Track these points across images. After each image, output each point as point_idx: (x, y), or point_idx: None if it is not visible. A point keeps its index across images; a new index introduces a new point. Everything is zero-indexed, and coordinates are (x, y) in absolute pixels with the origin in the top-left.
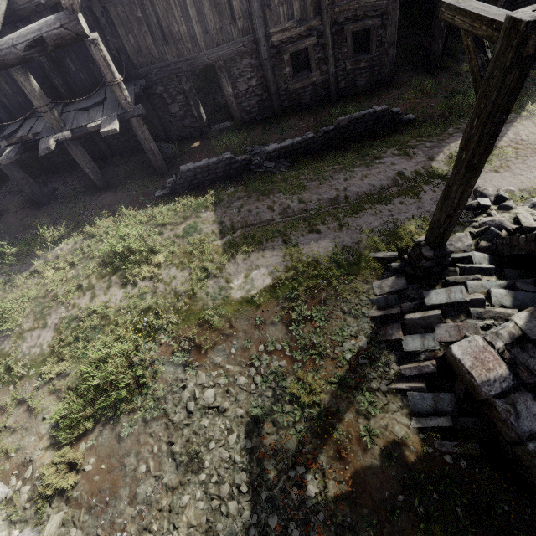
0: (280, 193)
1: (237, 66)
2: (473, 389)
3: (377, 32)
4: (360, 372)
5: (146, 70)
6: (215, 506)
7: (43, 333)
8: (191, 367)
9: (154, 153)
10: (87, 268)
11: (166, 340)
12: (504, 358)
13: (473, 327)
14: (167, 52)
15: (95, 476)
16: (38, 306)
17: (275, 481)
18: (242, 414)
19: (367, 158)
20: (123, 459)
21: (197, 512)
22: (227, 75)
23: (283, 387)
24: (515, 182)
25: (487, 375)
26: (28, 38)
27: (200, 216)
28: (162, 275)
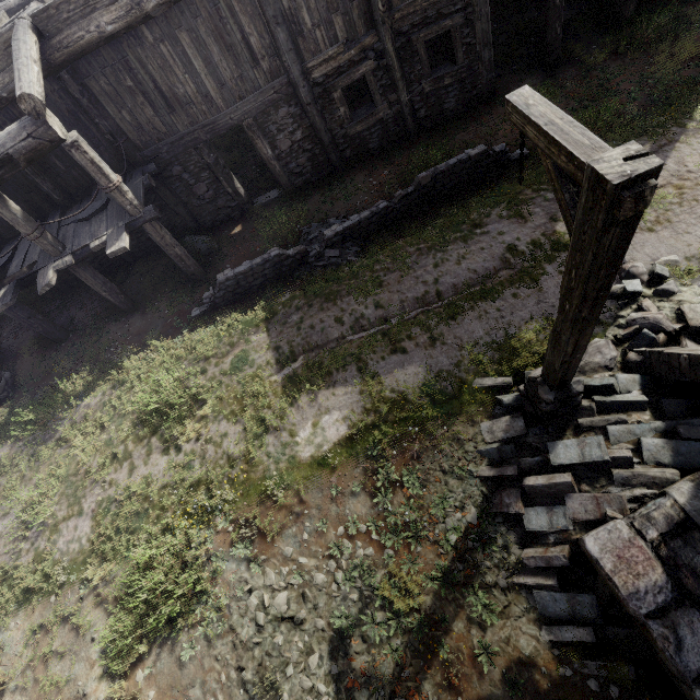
0: (350, 295)
1: (272, 120)
2: (619, 599)
3: (461, 32)
4: (470, 561)
5: (155, 150)
6: None
7: (80, 525)
8: (256, 562)
9: (182, 259)
10: (120, 430)
11: (223, 525)
12: (659, 555)
13: (617, 500)
14: (176, 121)
15: None
16: (70, 488)
17: None
18: (323, 627)
19: (463, 228)
20: (187, 691)
21: None
22: (261, 134)
23: (372, 586)
24: (679, 247)
25: (635, 584)
26: None
27: (250, 341)
28: (211, 434)
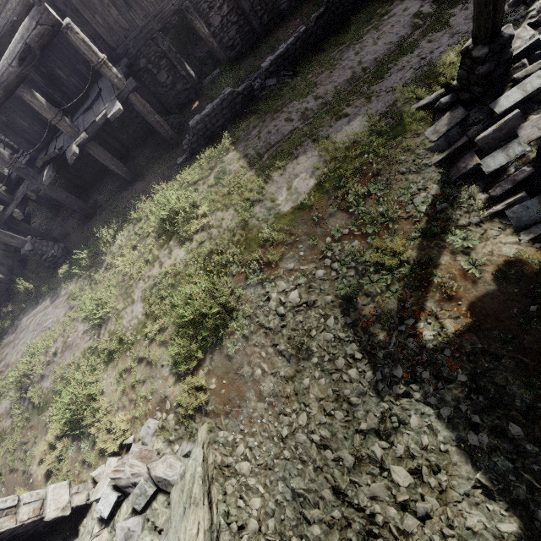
0: (293, 101)
1: None
2: None
3: None
4: (442, 216)
5: (124, 47)
6: (336, 378)
7: (135, 306)
8: (268, 281)
9: (161, 125)
10: (147, 245)
11: (236, 271)
12: None
13: None
14: (134, 17)
15: (221, 391)
16: (121, 289)
17: (387, 340)
18: (332, 300)
19: (373, 21)
20: (239, 371)
21: (321, 388)
22: (197, 15)
23: (364, 263)
24: None
25: None
26: (16, 51)
27: (224, 160)
28: (212, 222)
